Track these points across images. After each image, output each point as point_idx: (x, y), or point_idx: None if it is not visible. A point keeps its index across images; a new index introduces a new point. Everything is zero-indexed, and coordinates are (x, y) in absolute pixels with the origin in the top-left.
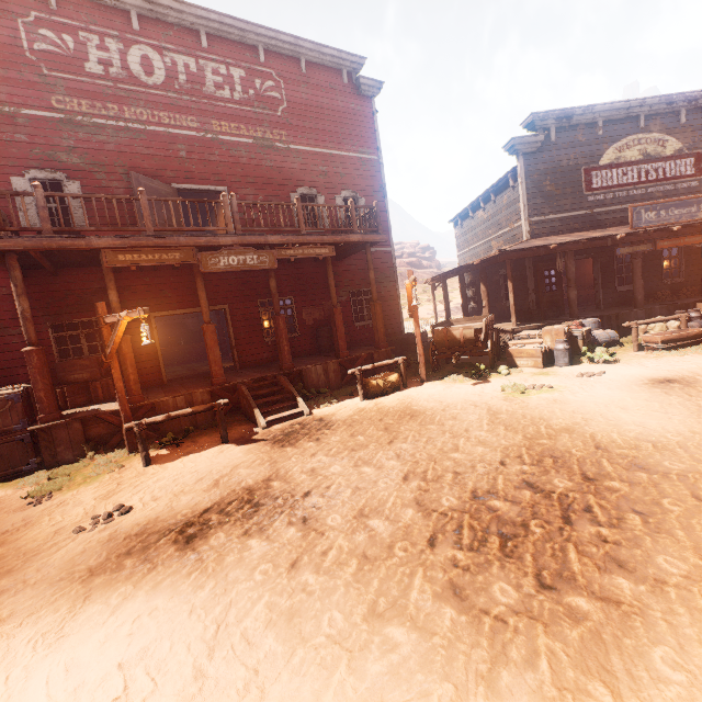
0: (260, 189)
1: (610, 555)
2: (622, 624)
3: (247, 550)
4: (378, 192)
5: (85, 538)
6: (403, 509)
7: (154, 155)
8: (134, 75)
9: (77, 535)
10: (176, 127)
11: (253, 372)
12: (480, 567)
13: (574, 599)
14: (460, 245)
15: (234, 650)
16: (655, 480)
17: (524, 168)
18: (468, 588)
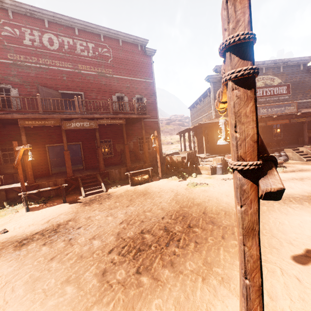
0: (99, 93)
1: (171, 260)
2: (153, 289)
3: (39, 251)
4: (153, 95)
5: None
6: (110, 236)
7: (51, 78)
8: (45, 45)
9: None
10: (62, 67)
11: (88, 171)
12: (120, 263)
13: (143, 278)
14: (192, 118)
15: (5, 293)
16: (213, 229)
17: (213, 88)
18: (109, 271)
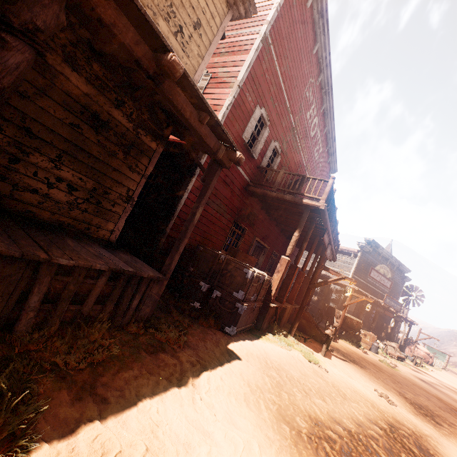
0: None
1: None
2: None
3: None
4: None
5: (401, 410)
6: None
7: (295, 163)
8: (311, 127)
9: (395, 407)
10: (304, 157)
11: None
12: None
13: None
14: None
15: None
16: None
17: (360, 255)
18: None
